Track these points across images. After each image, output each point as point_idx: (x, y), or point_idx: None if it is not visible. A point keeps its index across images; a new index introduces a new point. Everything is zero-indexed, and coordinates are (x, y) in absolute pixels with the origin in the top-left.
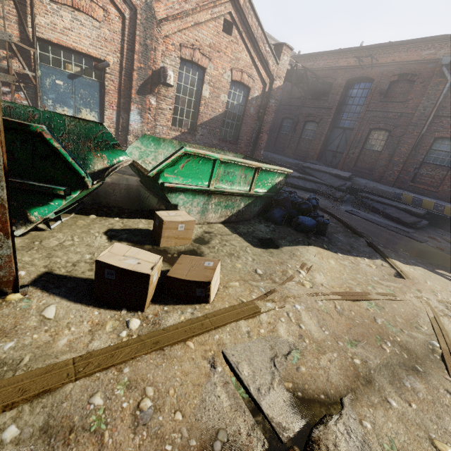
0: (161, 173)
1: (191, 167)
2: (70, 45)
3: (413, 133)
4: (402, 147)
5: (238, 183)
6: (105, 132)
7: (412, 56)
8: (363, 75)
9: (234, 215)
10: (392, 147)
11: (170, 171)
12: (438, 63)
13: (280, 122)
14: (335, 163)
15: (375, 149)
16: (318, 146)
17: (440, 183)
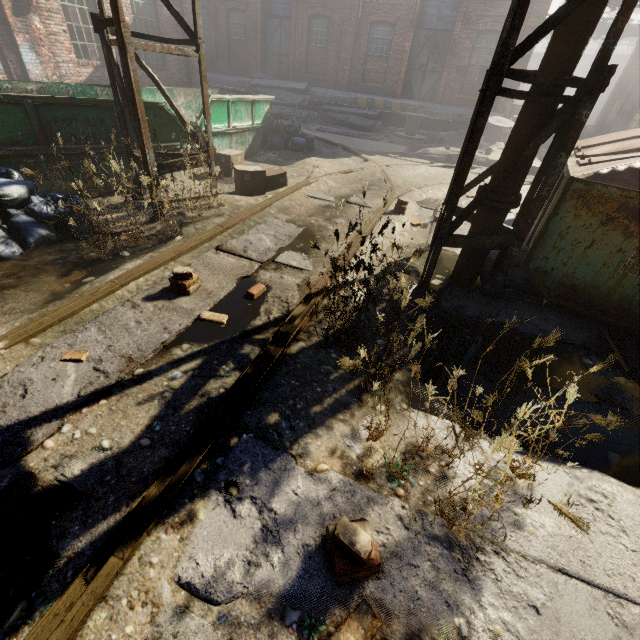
0: (202, 122)
1: (216, 112)
2: None
3: (351, 19)
4: (346, 39)
5: (244, 119)
6: None
7: None
8: None
9: (248, 151)
10: (337, 40)
11: None
12: None
13: None
14: (285, 72)
15: (321, 45)
16: (257, 49)
17: (384, 78)
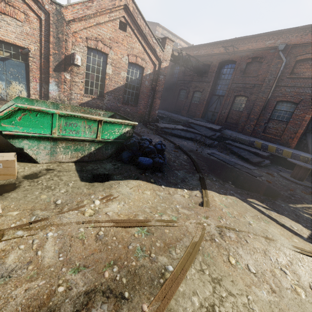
0: None
1: (29, 119)
2: (0, 38)
3: (262, 98)
4: (256, 108)
5: (83, 132)
6: None
7: (260, 45)
8: (229, 58)
9: (86, 156)
10: (249, 108)
11: (7, 122)
12: (277, 49)
13: (178, 92)
14: (214, 120)
15: (238, 110)
16: (202, 108)
17: (282, 133)
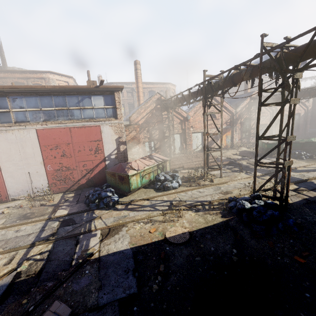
0: None
1: None
2: (261, 123)
3: None
4: None
5: None
6: (311, 140)
7: None
8: None
9: None
10: None
11: None
12: None
13: None
14: None
15: None
16: None
17: None
